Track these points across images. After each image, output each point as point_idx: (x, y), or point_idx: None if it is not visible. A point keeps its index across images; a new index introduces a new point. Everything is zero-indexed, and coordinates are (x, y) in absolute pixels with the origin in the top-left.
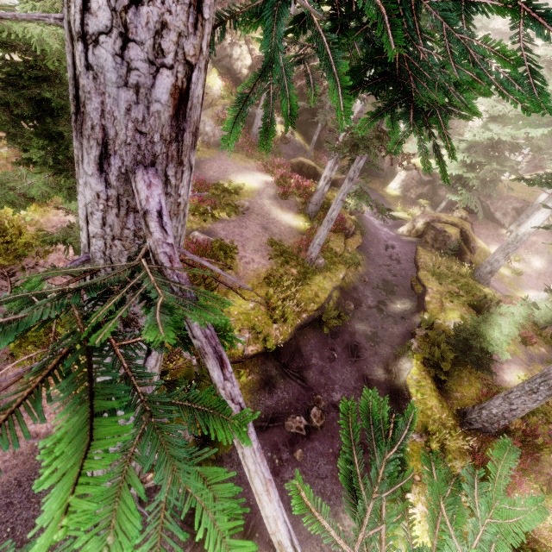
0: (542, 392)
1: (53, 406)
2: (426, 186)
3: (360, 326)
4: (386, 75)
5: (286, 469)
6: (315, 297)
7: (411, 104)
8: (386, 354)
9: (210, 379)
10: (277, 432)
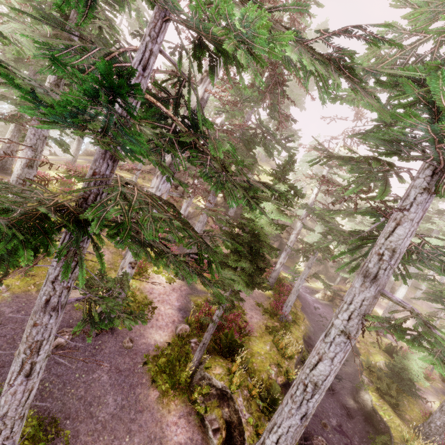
0: None
1: (181, 422)
2: (321, 266)
3: None
4: None
5: None
6: (296, 343)
7: None
8: (349, 388)
9: None
10: None
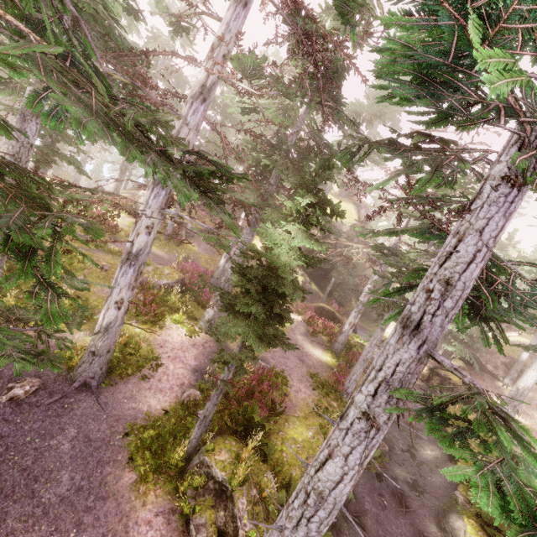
0: None
1: (158, 521)
2: None
3: (399, 471)
4: (467, 302)
5: None
6: None
7: (479, 314)
8: (434, 507)
9: None
10: None
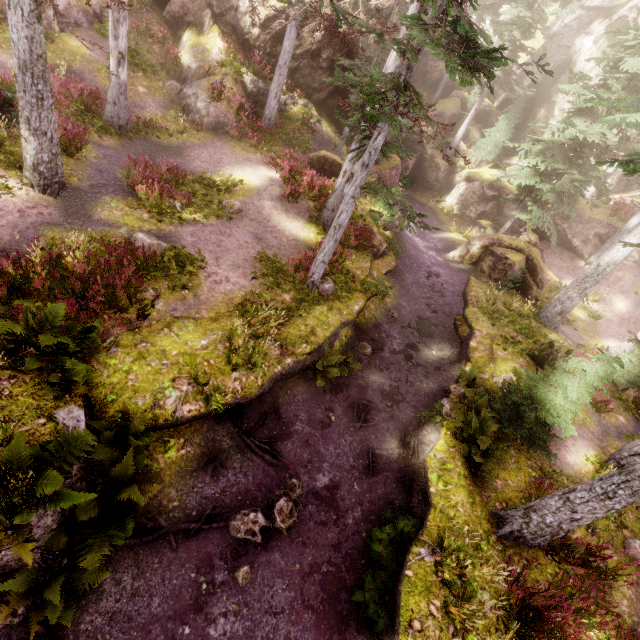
0: (620, 498)
1: None
2: (490, 203)
3: (377, 377)
4: None
5: (218, 600)
6: (310, 334)
7: None
8: (407, 418)
9: (95, 459)
10: (214, 538)
